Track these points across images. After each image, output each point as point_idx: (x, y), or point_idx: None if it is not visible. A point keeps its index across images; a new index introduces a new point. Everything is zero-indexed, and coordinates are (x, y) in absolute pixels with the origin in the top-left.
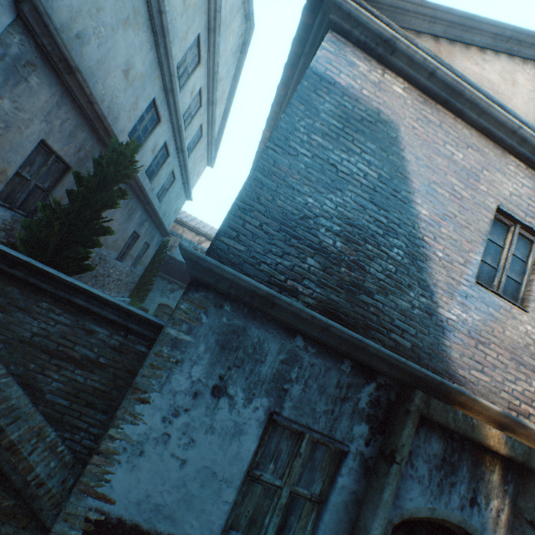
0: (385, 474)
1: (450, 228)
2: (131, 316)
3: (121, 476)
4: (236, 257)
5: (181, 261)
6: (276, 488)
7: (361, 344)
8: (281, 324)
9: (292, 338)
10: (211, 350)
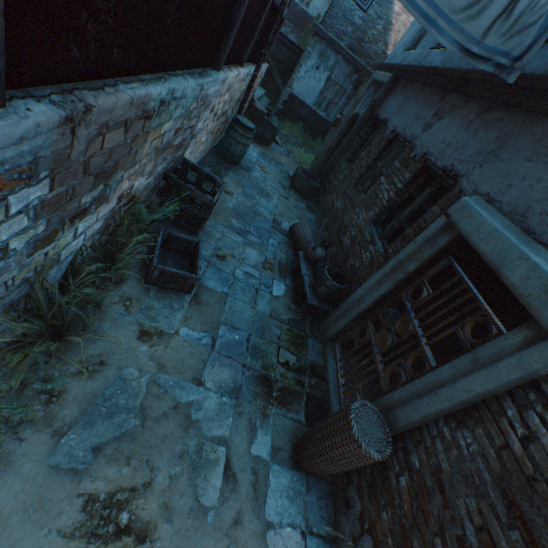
0: (352, 98)
1: (404, 18)
2: (293, 45)
3: (295, 85)
4: (328, 26)
5: (295, 2)
6: (326, 99)
7: (355, 60)
8: (336, 51)
9: (338, 56)
10: (317, 57)
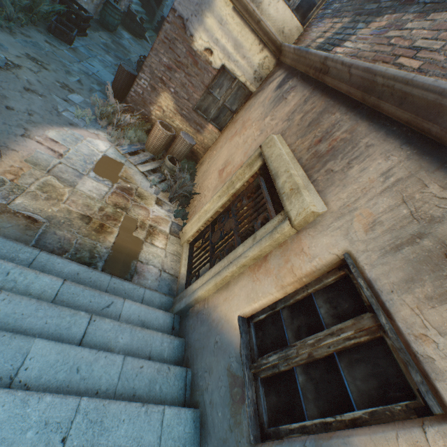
0: None
1: None
2: None
3: (165, 11)
4: None
5: None
6: None
7: None
8: None
9: None
10: None
